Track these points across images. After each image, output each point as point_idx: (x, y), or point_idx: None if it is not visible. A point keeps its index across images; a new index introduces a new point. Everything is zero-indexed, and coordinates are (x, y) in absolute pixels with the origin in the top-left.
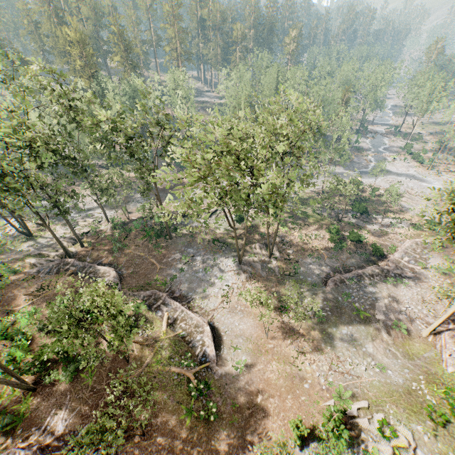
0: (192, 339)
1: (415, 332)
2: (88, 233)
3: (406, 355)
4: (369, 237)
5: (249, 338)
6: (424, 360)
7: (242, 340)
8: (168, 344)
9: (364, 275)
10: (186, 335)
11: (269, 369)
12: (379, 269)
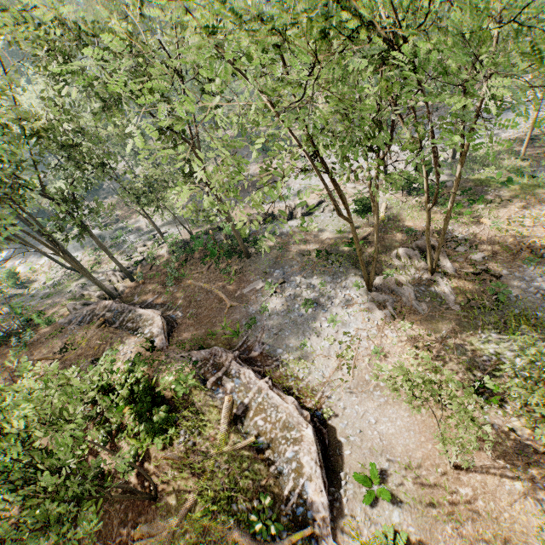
0: (276, 456)
1: None
2: (143, 261)
3: None
4: None
5: (403, 459)
6: None
7: (388, 463)
8: (228, 466)
9: None
10: (265, 444)
11: None
12: None
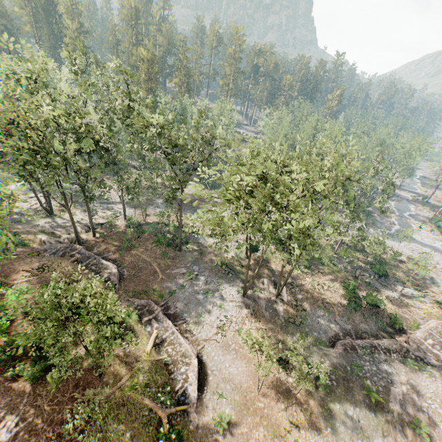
0: (175, 369)
1: (438, 440)
2: (103, 224)
3: None
4: (387, 304)
5: (237, 386)
6: None
7: (230, 387)
8: (148, 368)
9: (379, 347)
10: (170, 362)
11: (254, 435)
12: (397, 345)
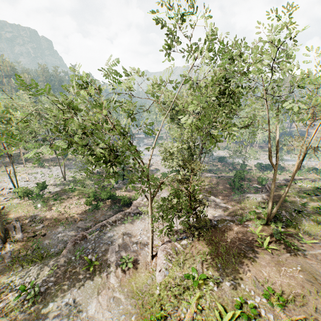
0: None
1: (143, 260)
2: None
3: (130, 294)
4: (124, 193)
5: None
6: (145, 290)
7: None
8: None
9: (107, 223)
10: None
11: None
12: (122, 214)
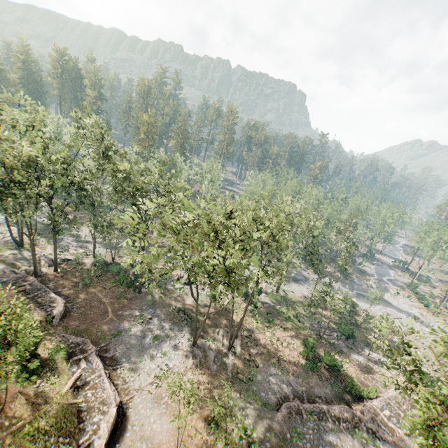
0: (88, 417)
1: None
2: (70, 261)
3: None
4: (349, 368)
5: (155, 446)
6: None
7: (146, 445)
8: (56, 412)
9: (328, 414)
10: (85, 409)
11: None
12: (349, 413)
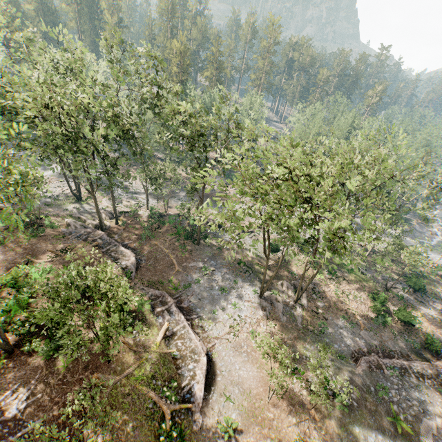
0: (183, 365)
1: None
2: (126, 213)
3: None
4: (422, 323)
5: (246, 391)
6: None
7: (238, 390)
8: (156, 360)
9: (410, 370)
10: (179, 357)
11: None
12: (432, 371)
